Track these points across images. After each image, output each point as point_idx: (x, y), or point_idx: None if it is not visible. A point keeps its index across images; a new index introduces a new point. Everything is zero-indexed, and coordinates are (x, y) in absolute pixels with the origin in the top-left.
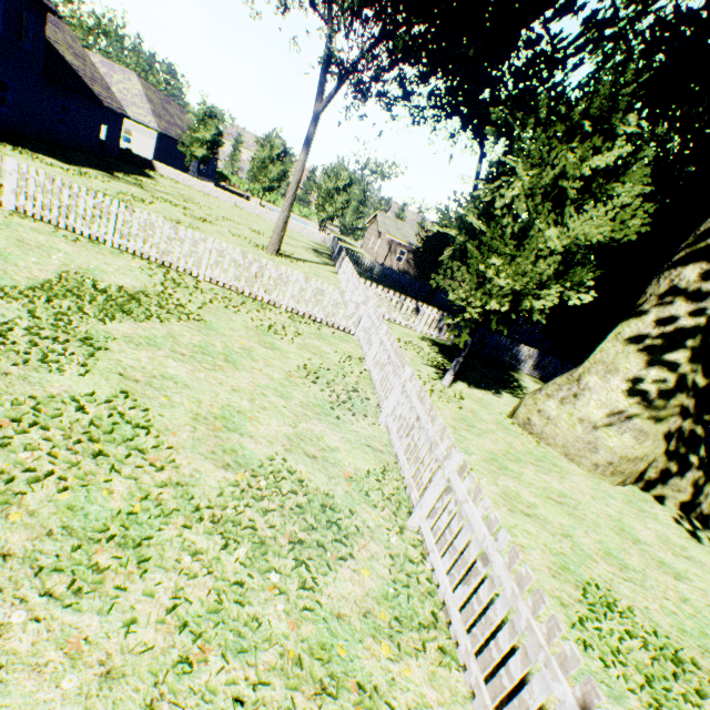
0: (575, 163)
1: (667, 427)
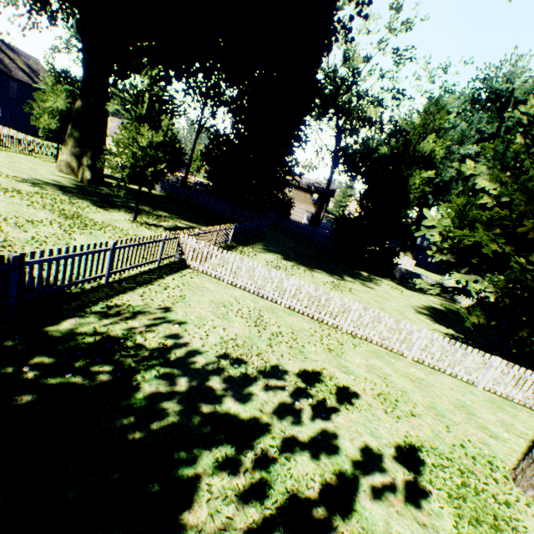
0: (48, 83)
1: (70, 151)
